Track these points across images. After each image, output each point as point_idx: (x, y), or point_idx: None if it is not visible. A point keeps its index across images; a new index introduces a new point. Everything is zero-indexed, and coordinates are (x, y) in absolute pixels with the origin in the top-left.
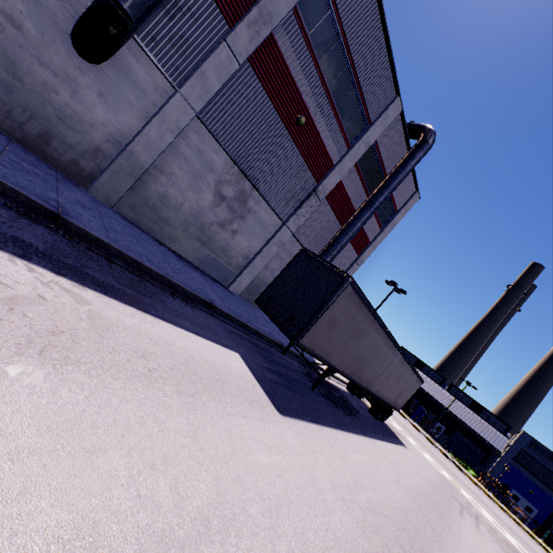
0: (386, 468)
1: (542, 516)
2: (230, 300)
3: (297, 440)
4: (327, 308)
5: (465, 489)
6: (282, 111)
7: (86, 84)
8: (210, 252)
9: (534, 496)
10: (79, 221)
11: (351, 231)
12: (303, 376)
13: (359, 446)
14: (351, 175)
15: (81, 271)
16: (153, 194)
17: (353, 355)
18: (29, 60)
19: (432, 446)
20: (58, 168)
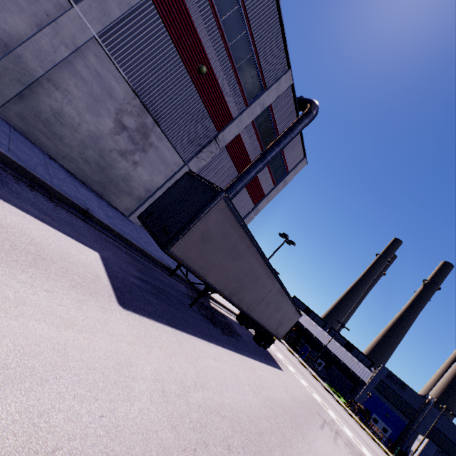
0: (249, 380)
1: (394, 435)
2: (122, 222)
3: (130, 331)
4: (200, 218)
5: (333, 410)
6: (185, 56)
7: None
8: (110, 179)
9: (389, 418)
10: None
11: (245, 178)
12: (186, 296)
13: (223, 357)
14: (248, 132)
15: None
16: (46, 108)
17: (231, 276)
18: None
19: (312, 376)
20: None
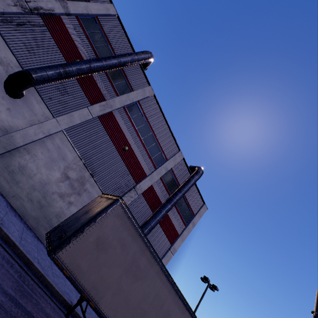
0: None
1: None
2: (38, 250)
3: None
4: (95, 221)
5: None
6: (115, 142)
7: (3, 103)
8: (45, 215)
9: None
10: None
11: (158, 215)
12: None
13: None
14: (159, 184)
15: None
16: (15, 163)
17: (133, 306)
18: None
19: None
20: None
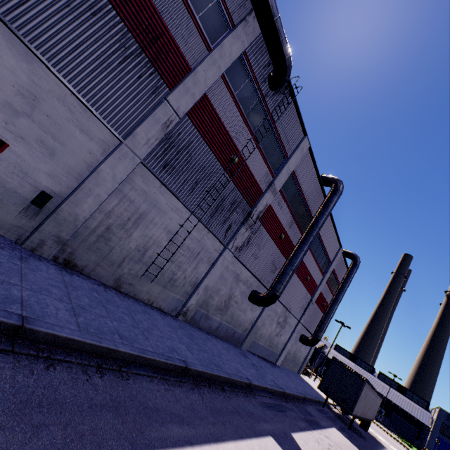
0: None
1: None
2: (291, 379)
3: None
4: (360, 395)
5: None
6: (301, 278)
7: (248, 308)
8: (271, 349)
9: None
10: (283, 388)
11: (330, 317)
12: (338, 420)
13: None
14: (323, 285)
15: (310, 420)
16: (257, 335)
17: (363, 406)
18: (236, 311)
19: (386, 433)
20: (234, 342)
